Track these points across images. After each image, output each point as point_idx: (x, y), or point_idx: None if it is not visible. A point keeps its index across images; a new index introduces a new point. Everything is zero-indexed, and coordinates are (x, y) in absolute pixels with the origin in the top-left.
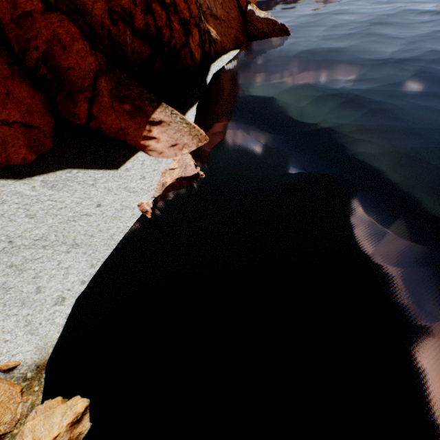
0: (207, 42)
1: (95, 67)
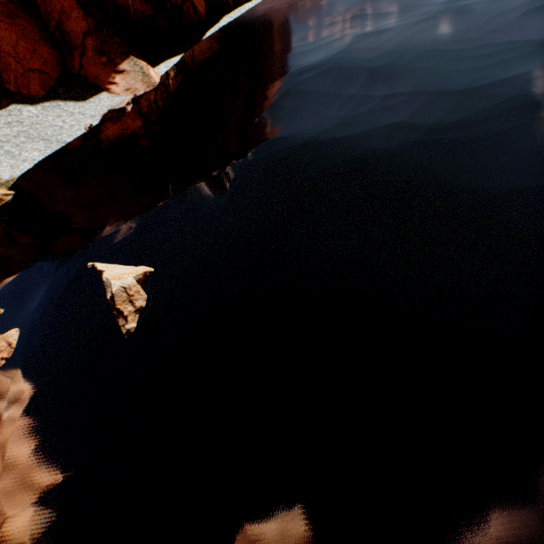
0: None
1: (85, 29)
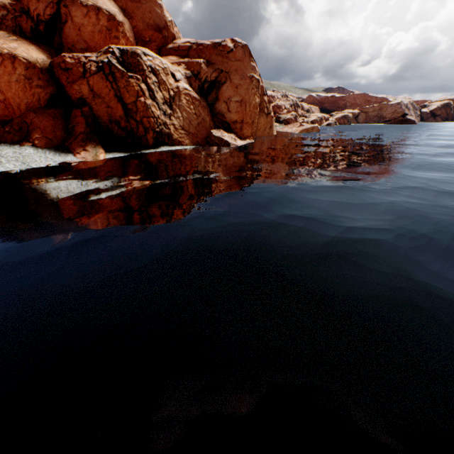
0: (167, 139)
1: (83, 131)
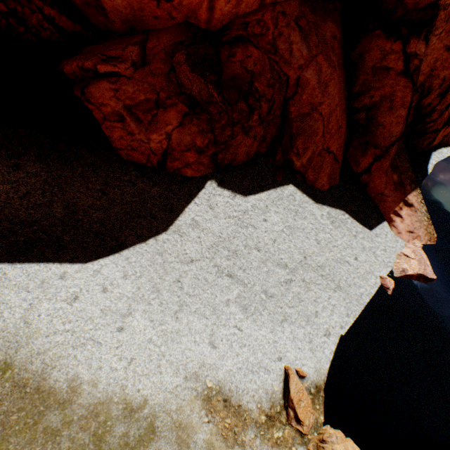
0: None
1: (398, 133)
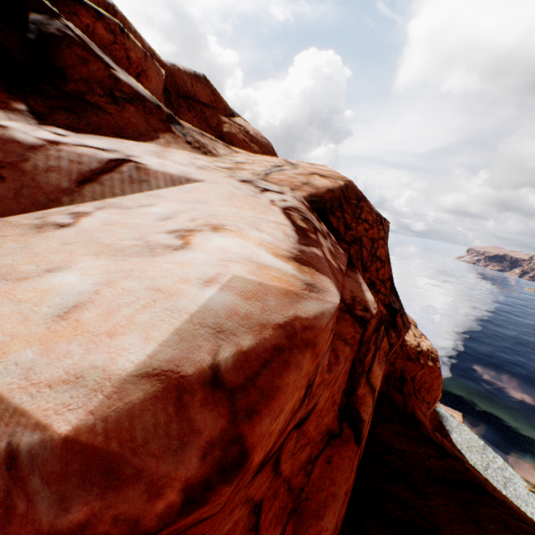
0: None
1: None
